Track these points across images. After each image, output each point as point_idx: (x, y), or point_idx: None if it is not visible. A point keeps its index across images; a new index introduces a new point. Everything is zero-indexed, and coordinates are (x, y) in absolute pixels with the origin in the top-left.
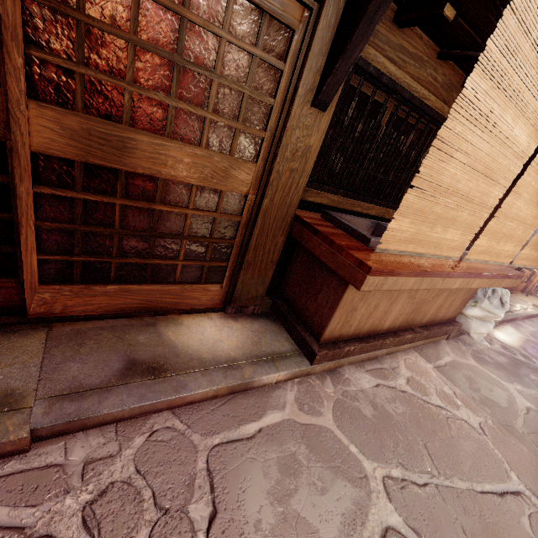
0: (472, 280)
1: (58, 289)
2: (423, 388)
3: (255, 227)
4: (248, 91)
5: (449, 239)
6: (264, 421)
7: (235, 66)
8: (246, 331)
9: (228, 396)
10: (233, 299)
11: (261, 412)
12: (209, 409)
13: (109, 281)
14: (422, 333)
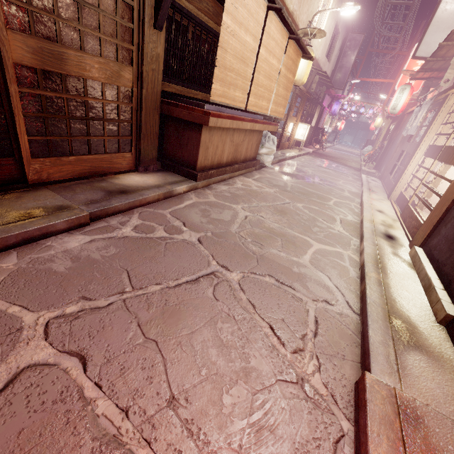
0: (255, 124)
1: (42, 161)
2: (249, 186)
3: (142, 109)
4: (119, 20)
5: (237, 96)
6: (186, 203)
7: (108, 4)
8: (156, 176)
9: (164, 200)
10: (141, 161)
11: (183, 201)
12: (159, 204)
13: (68, 154)
14: (242, 164)
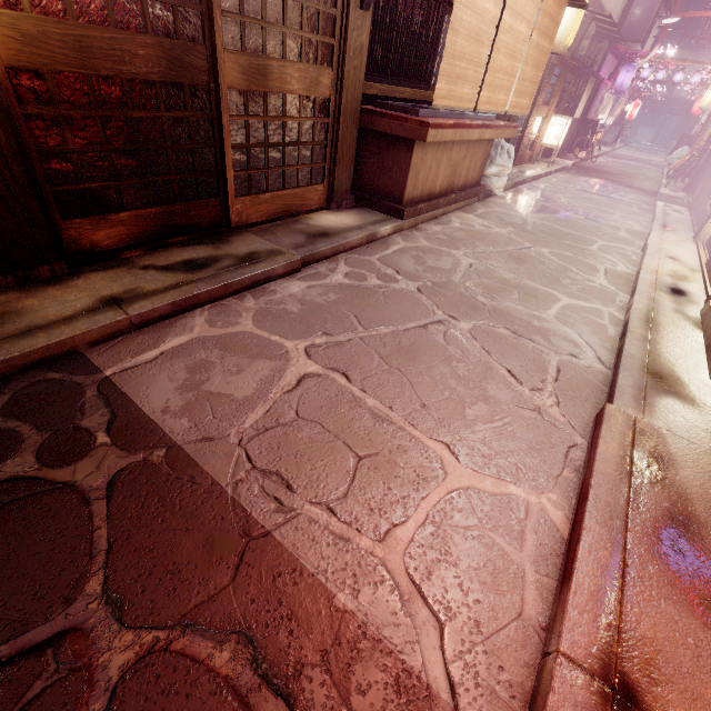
0: (485, 131)
1: (243, 200)
2: (471, 225)
3: (340, 124)
4: (322, 7)
5: (466, 93)
6: (393, 249)
7: None
8: (352, 215)
9: (366, 245)
10: (334, 195)
11: (389, 247)
12: (362, 250)
13: (264, 191)
14: (461, 193)
